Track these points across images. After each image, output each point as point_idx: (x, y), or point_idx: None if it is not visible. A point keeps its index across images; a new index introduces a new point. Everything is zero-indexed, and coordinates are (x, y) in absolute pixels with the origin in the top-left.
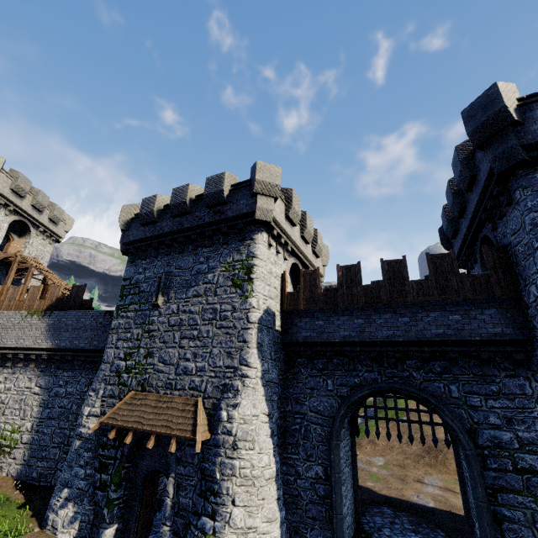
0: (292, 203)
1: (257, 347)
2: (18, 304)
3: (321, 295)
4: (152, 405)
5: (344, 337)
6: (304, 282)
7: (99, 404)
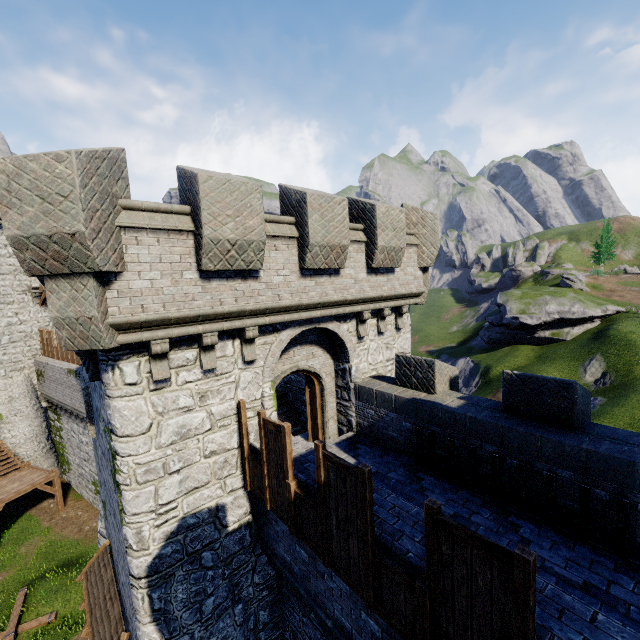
0: (200, 228)
1: (155, 619)
2: (66, 354)
3: (290, 506)
4: (105, 590)
5: (341, 627)
6: (267, 449)
7: (104, 525)
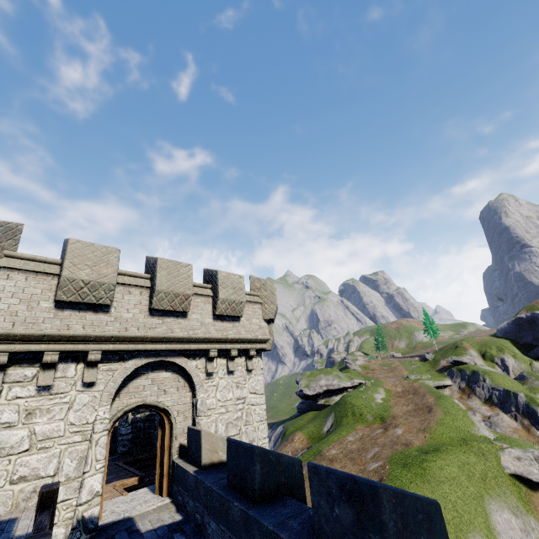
0: None
1: None
2: None
3: None
4: None
5: None
6: None
7: None
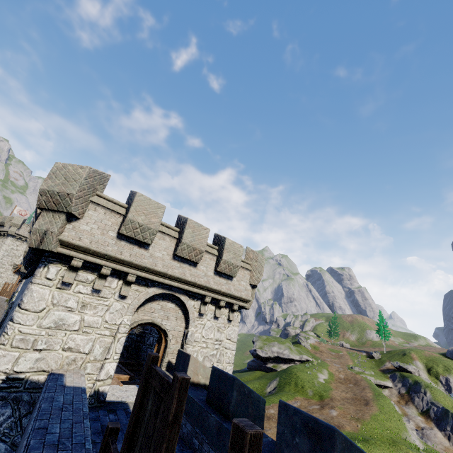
0: None
1: None
2: (10, 294)
3: None
4: None
5: None
6: None
7: None
